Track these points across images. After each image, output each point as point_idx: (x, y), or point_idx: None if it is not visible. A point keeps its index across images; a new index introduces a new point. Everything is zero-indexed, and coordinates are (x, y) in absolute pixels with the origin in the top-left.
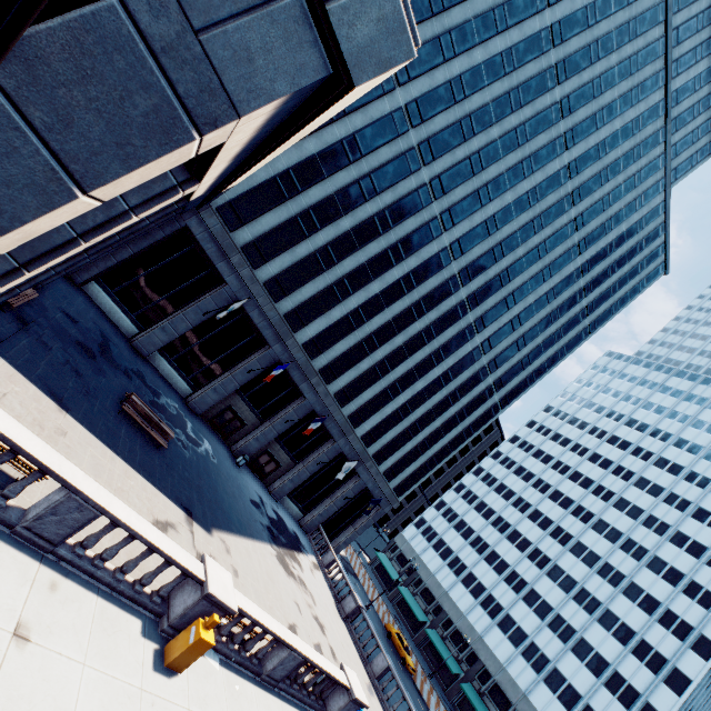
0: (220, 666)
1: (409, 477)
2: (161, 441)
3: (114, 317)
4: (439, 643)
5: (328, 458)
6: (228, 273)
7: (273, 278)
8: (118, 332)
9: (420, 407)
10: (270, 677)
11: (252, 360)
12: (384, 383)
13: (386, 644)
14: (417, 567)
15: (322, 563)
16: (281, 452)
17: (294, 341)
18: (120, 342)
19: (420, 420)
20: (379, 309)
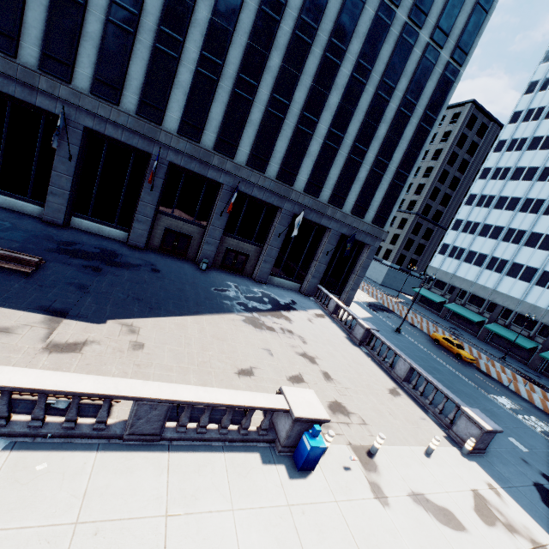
0: (6, 451)
1: (382, 203)
2: (20, 269)
3: (18, 208)
4: (503, 332)
5: (284, 227)
6: (52, 106)
7: (93, 80)
8: (24, 217)
9: (350, 124)
10: (138, 434)
11: (146, 177)
12: (292, 122)
13: (432, 350)
14: (432, 277)
15: (329, 312)
16: (241, 244)
17: (166, 134)
18: (21, 222)
19: (358, 139)
20: (225, 38)
